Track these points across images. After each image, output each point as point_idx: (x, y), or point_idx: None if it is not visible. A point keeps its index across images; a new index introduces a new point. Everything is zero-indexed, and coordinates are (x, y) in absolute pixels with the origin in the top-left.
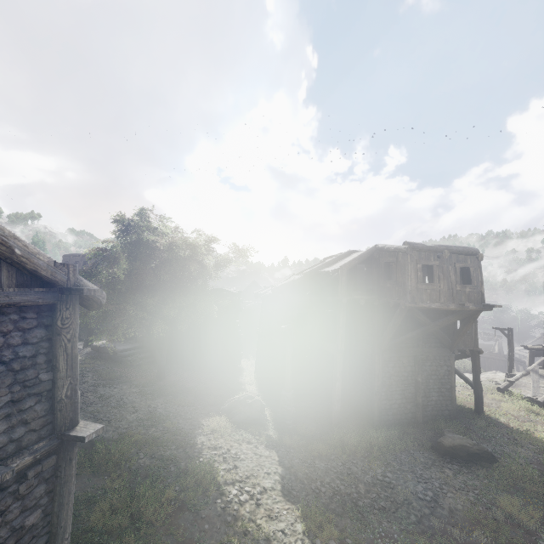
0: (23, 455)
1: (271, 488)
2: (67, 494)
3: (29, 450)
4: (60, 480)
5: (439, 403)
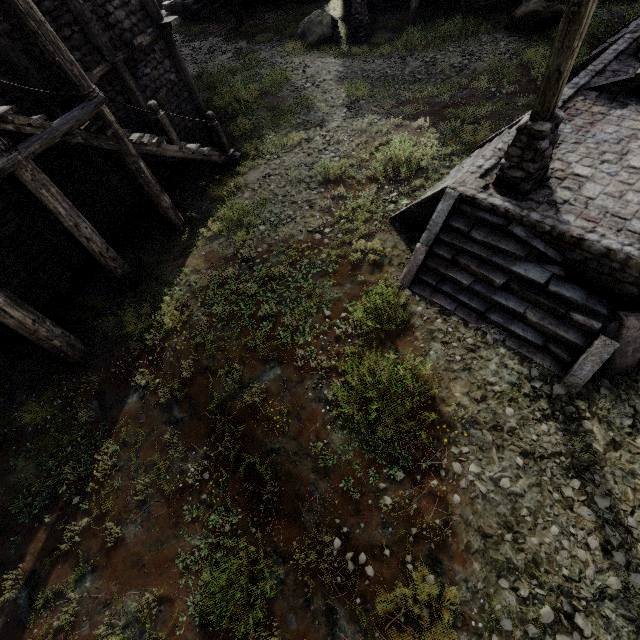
0: (145, 35)
1: (330, 80)
2: (184, 69)
3: (146, 33)
4: (176, 59)
5: None
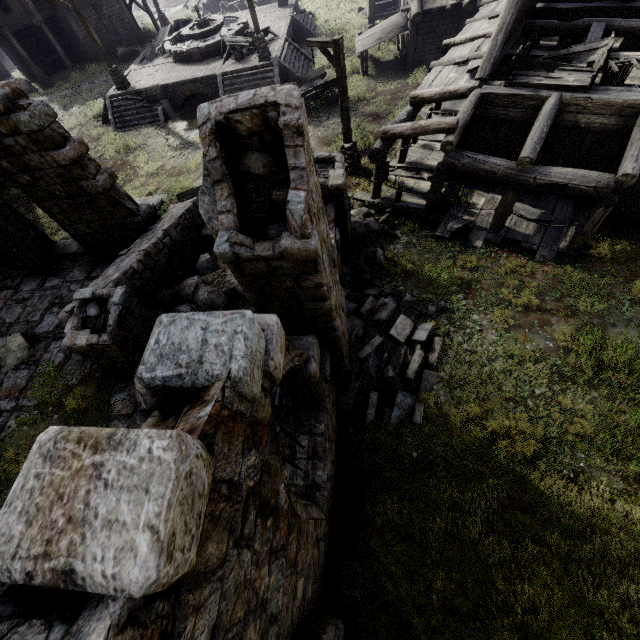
0: None
1: None
2: None
3: None
4: None
5: (128, 36)
